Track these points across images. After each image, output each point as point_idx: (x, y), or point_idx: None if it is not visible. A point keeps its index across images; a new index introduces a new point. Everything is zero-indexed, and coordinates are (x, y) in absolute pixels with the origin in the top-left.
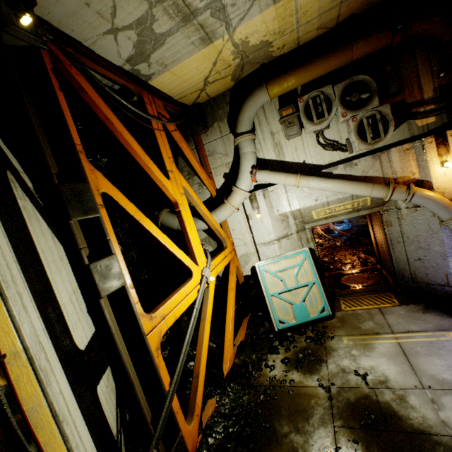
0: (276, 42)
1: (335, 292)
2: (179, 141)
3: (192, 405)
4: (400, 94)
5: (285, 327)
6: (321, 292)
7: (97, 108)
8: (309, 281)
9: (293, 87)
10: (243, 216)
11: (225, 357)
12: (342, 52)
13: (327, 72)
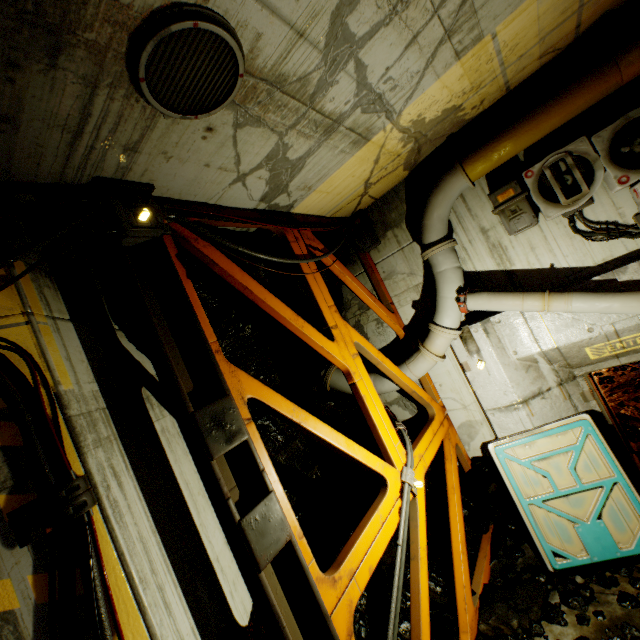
0: (468, 102)
1: None
2: (340, 274)
3: None
4: None
5: (568, 566)
6: (635, 500)
7: (232, 278)
8: (604, 479)
9: (510, 157)
10: (453, 363)
11: (461, 619)
12: (596, 79)
13: (571, 117)
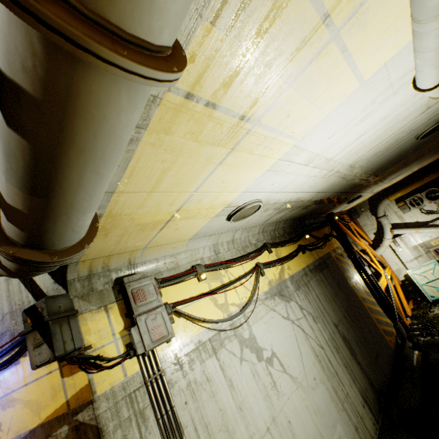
0: (388, 185)
1: None
2: (353, 226)
3: (401, 316)
4: None
5: (435, 298)
6: None
7: (342, 228)
8: None
9: (400, 196)
10: (390, 250)
11: (406, 310)
12: (419, 182)
13: (415, 188)
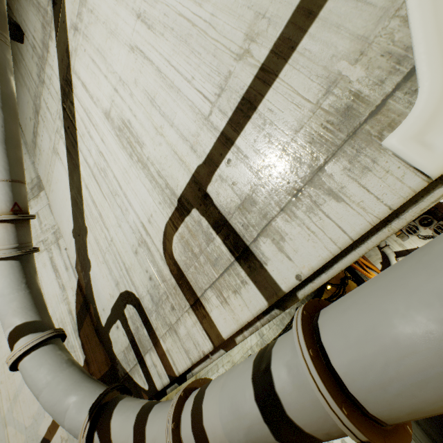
0: None
1: None
2: (359, 259)
3: None
4: None
5: None
6: None
7: (352, 265)
8: None
9: None
10: None
11: None
12: None
13: None
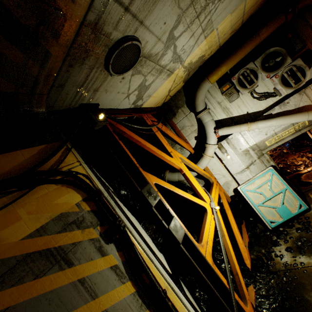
0: (207, 53)
1: (302, 190)
2: (165, 130)
3: (242, 294)
4: (304, 48)
5: (276, 225)
6: (294, 194)
7: (132, 138)
8: (282, 189)
9: (225, 72)
10: (216, 159)
11: (243, 255)
12: (252, 40)
13: (245, 55)
